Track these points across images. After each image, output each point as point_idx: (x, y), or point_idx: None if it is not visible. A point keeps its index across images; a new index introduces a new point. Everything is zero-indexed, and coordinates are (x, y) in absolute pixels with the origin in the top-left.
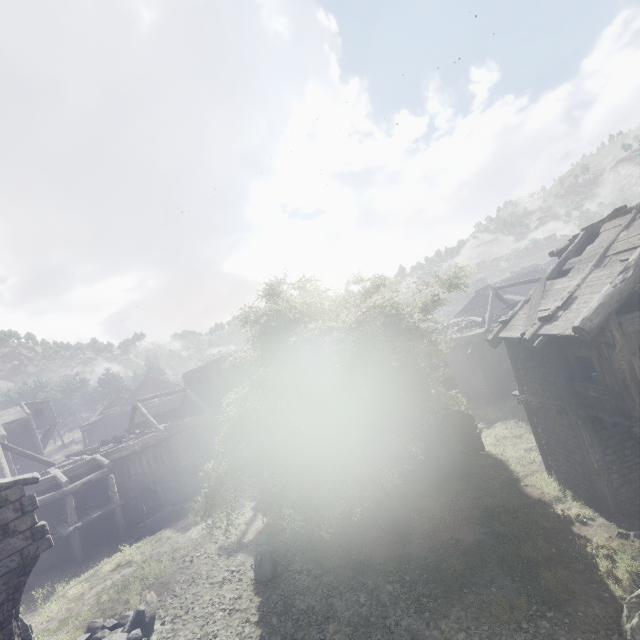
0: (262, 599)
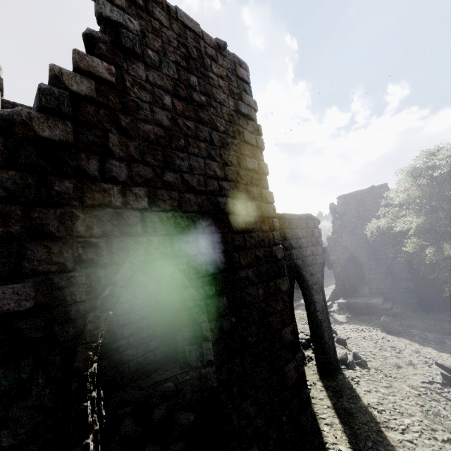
0: (407, 339)
